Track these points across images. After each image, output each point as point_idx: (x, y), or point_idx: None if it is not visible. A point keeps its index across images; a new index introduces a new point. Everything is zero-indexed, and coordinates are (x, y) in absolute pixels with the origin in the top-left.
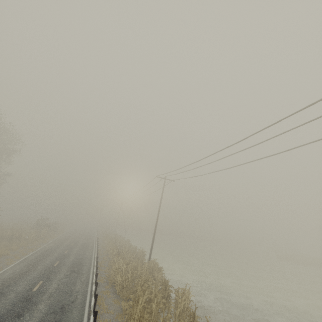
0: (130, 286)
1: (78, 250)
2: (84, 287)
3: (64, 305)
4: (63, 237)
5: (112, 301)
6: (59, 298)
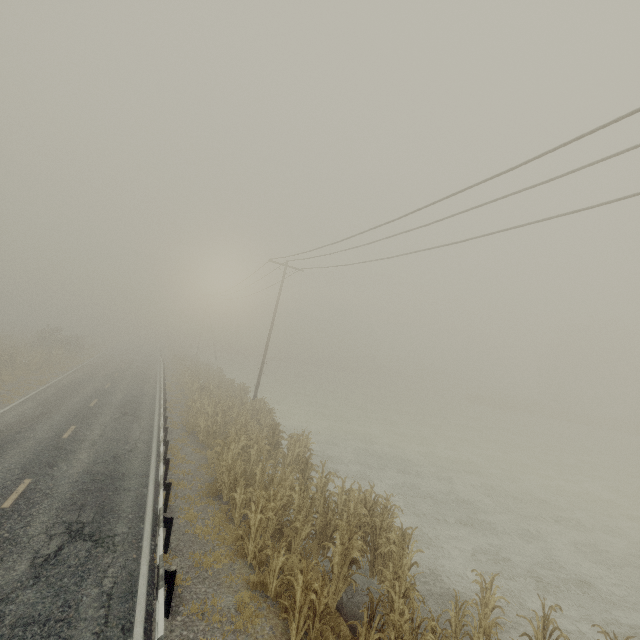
0: (221, 432)
1: (129, 384)
2: (147, 434)
3: (118, 454)
4: (96, 362)
5: (193, 451)
6: (108, 446)
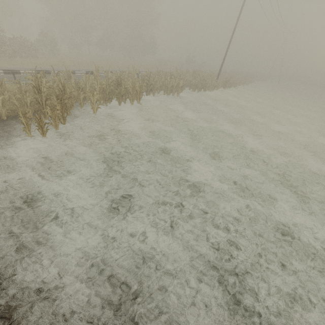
0: None
1: None
2: None
3: None
4: None
5: None
6: None
